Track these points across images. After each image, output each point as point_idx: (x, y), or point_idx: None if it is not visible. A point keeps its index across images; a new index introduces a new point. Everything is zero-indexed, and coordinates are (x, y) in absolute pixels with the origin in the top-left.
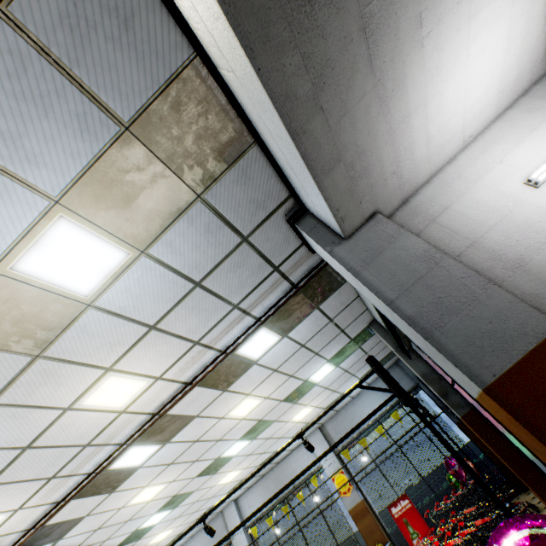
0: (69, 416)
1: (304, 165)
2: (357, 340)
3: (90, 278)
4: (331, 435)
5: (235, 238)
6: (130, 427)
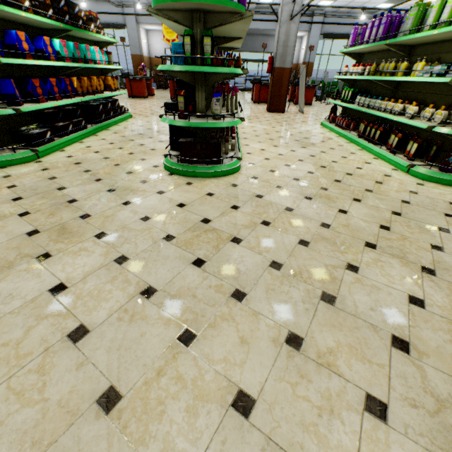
0: None
1: (153, 23)
2: None
3: None
4: None
5: None
6: None
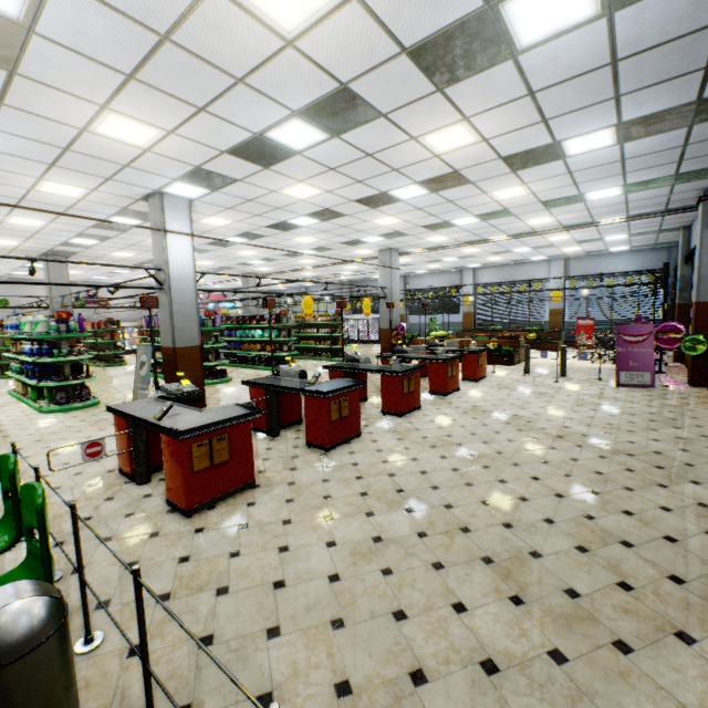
0: (517, 223)
1: None
2: (662, 231)
3: (598, 197)
4: (569, 267)
5: (666, 194)
6: (518, 230)
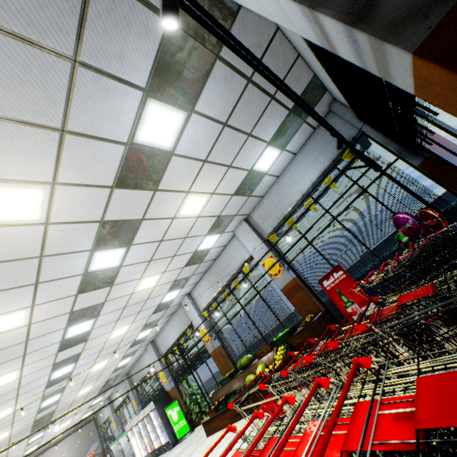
0: None
1: None
2: (195, 30)
3: None
4: (258, 224)
5: None
6: None
